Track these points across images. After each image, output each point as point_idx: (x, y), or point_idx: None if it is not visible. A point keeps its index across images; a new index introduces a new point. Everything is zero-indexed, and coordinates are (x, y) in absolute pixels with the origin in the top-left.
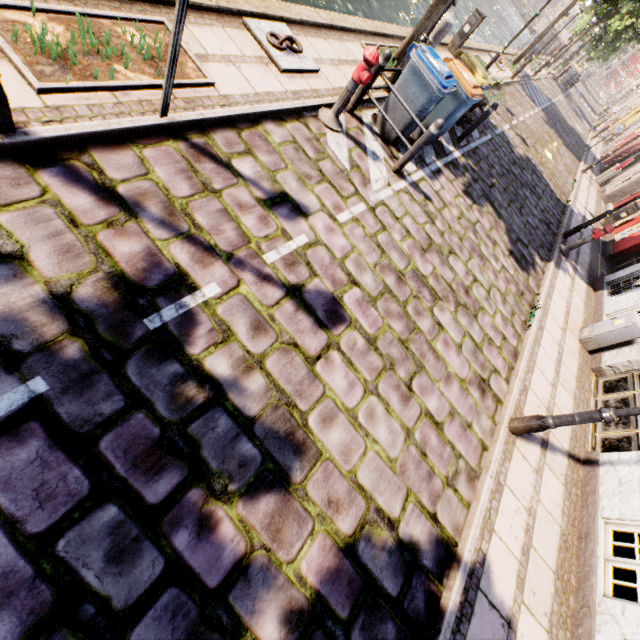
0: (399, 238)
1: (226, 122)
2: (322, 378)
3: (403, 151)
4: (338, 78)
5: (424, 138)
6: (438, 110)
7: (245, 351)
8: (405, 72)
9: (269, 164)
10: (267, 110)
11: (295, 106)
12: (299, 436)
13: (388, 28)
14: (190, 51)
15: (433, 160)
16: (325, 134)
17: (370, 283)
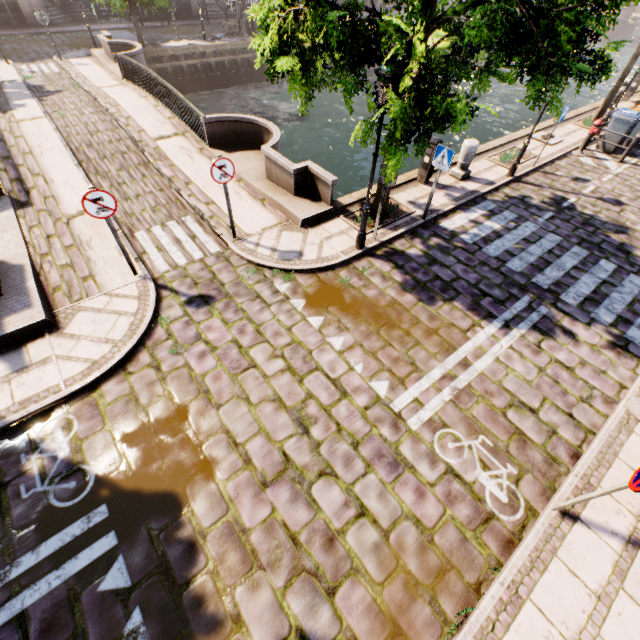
0: (636, 182)
1: (545, 165)
2: (624, 216)
3: (619, 154)
4: (571, 140)
5: (634, 141)
6: (635, 130)
7: (593, 210)
8: (611, 122)
9: (566, 171)
10: (556, 157)
11: (563, 153)
12: (624, 226)
13: (580, 110)
14: (526, 150)
15: (639, 153)
16: (578, 159)
17: (629, 195)
